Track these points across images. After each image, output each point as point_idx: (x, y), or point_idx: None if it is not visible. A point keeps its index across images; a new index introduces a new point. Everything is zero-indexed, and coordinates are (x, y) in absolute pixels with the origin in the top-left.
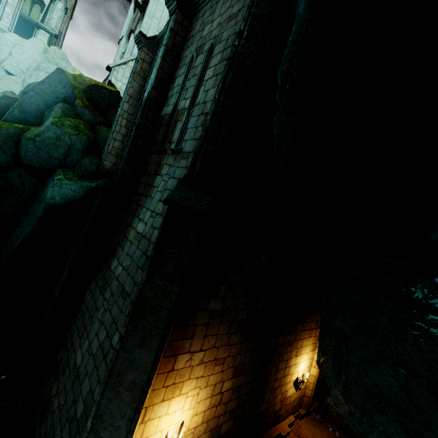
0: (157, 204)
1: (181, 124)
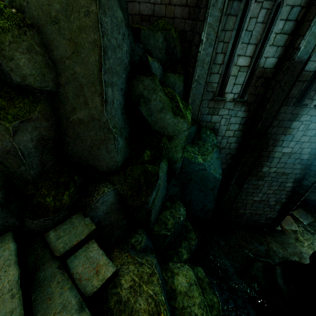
0: (300, 137)
1: None
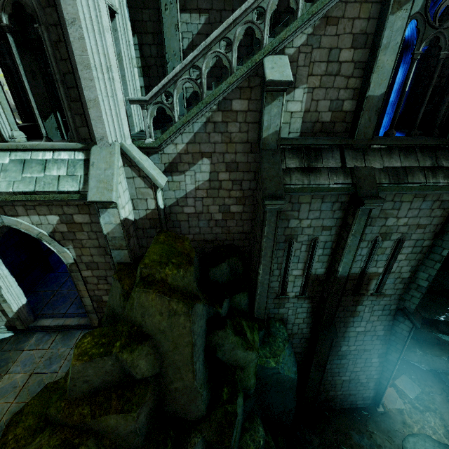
0: (369, 317)
1: (376, 281)
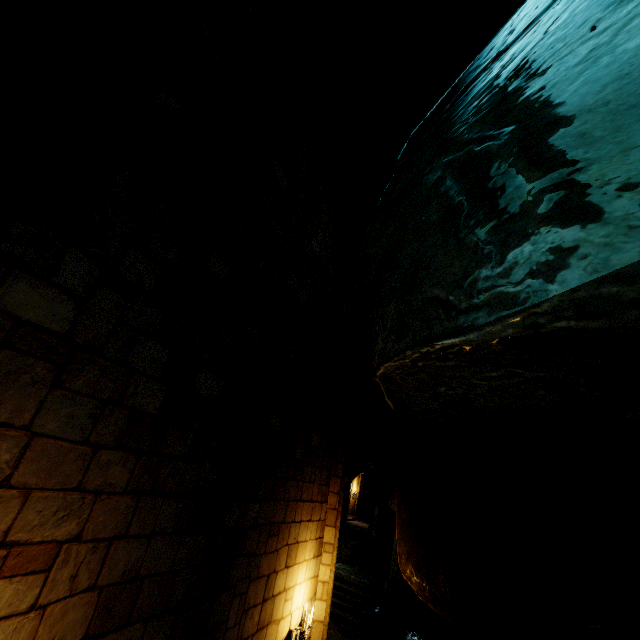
0: None
1: None
